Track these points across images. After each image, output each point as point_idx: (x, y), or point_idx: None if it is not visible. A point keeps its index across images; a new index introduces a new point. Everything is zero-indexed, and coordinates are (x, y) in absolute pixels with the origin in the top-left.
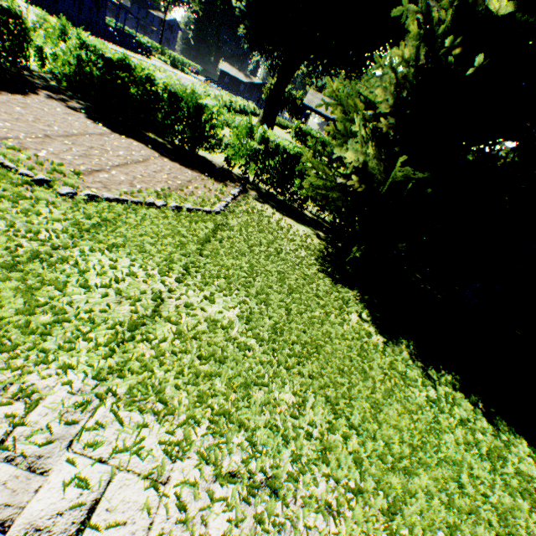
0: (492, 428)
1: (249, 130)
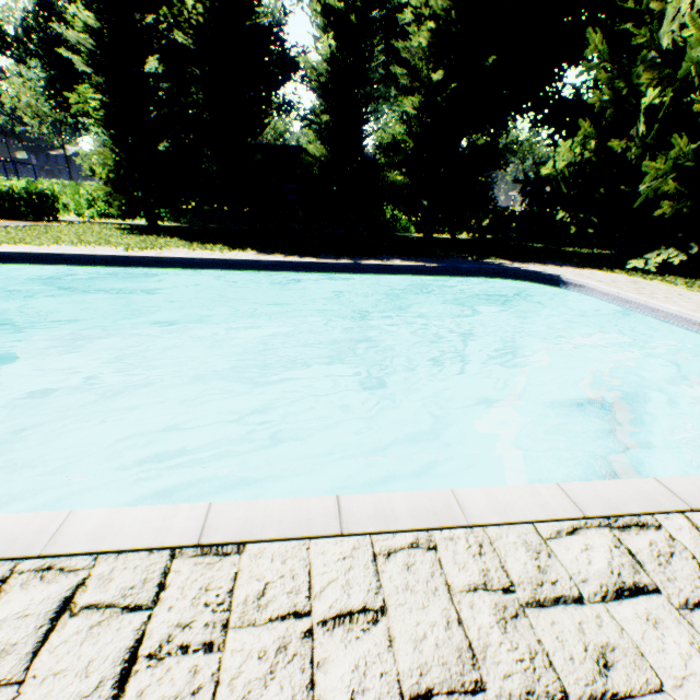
0: (157, 239)
1: (75, 190)
